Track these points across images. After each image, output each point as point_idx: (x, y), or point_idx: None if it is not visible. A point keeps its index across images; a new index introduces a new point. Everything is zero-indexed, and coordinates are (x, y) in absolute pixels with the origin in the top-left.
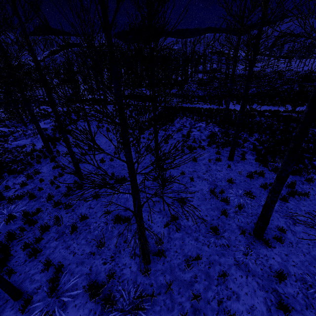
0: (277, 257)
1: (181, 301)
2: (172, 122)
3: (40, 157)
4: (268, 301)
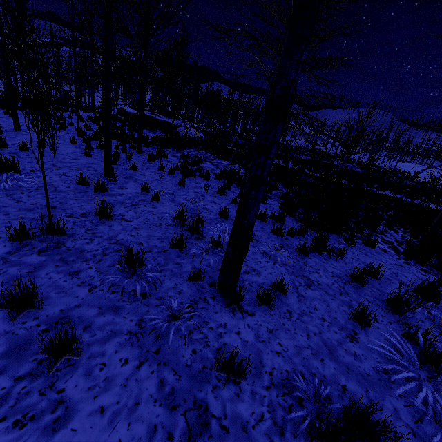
0: (247, 332)
1: None
2: (179, 147)
3: None
4: (160, 438)
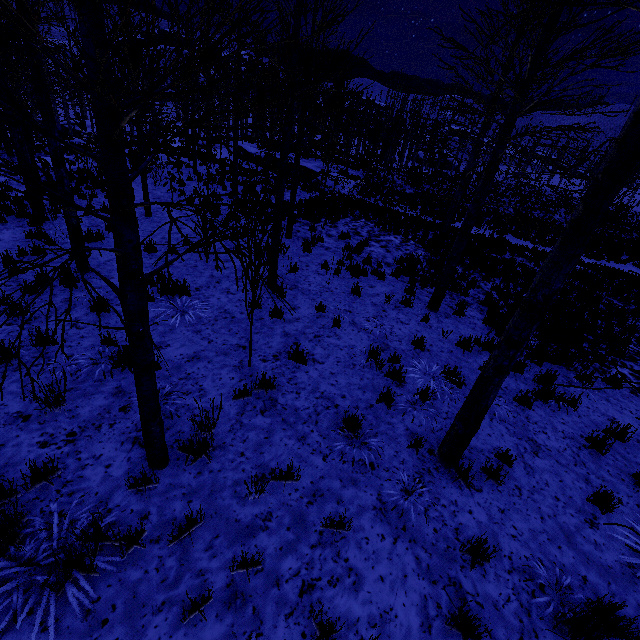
0: (479, 511)
1: (207, 569)
2: (333, 219)
3: (9, 210)
4: (432, 606)
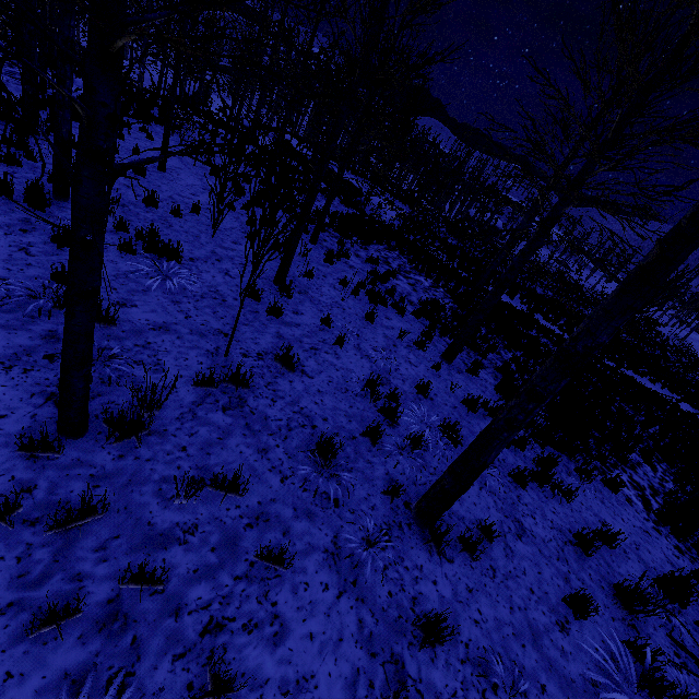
0: (445, 584)
1: (89, 574)
2: (366, 240)
3: None
4: (363, 683)
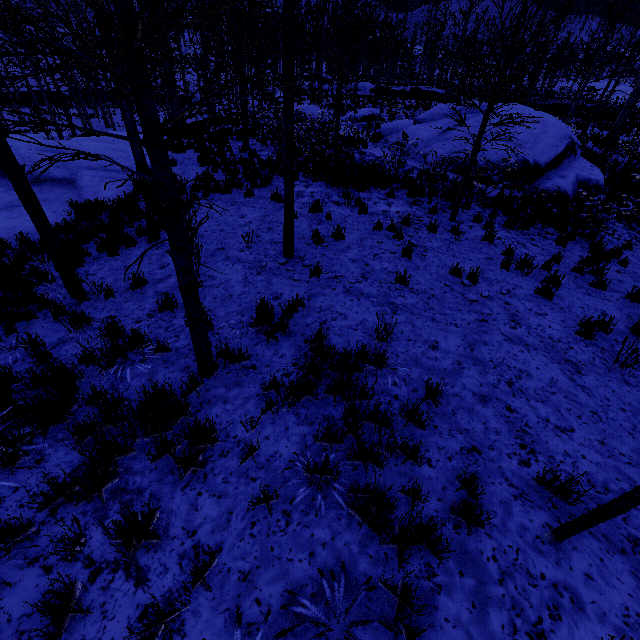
0: None
1: None
2: None
3: None
4: None
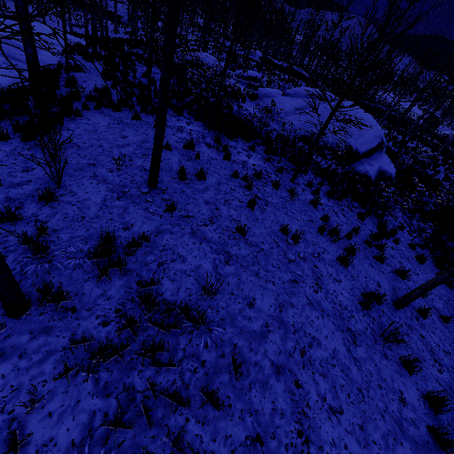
0: None
1: None
2: None
3: None
4: None
